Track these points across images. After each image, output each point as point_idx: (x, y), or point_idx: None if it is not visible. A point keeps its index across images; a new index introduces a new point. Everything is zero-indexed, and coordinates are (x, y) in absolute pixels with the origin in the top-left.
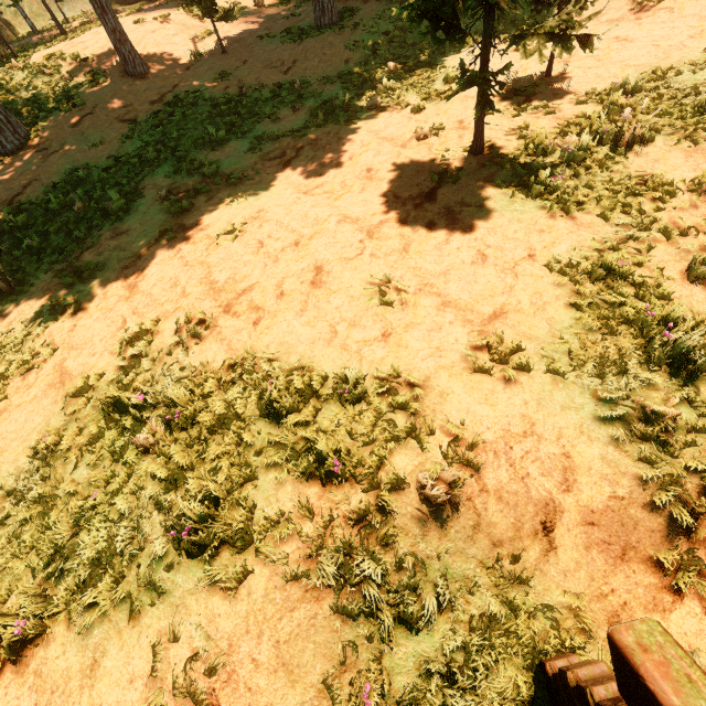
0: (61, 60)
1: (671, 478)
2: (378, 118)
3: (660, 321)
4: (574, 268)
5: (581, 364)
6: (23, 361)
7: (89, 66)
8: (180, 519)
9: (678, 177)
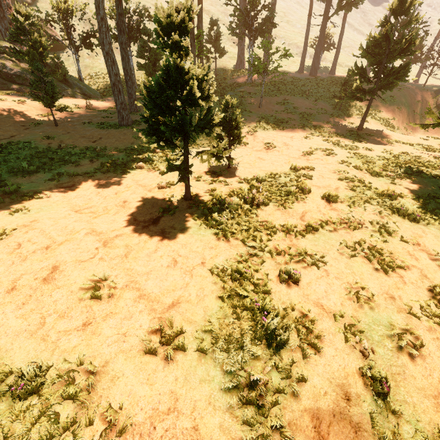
0: None
1: (262, 438)
2: (141, 174)
3: (262, 309)
4: (224, 272)
5: (218, 342)
6: None
7: None
8: None
9: (278, 223)
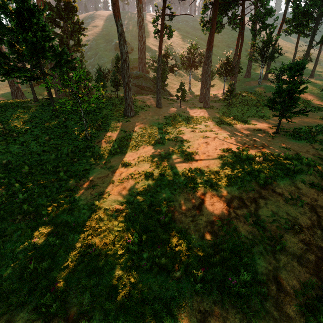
0: (136, 100)
1: None
2: (238, 126)
3: None
4: (322, 150)
5: None
6: (190, 153)
7: (144, 103)
8: (285, 168)
9: None
